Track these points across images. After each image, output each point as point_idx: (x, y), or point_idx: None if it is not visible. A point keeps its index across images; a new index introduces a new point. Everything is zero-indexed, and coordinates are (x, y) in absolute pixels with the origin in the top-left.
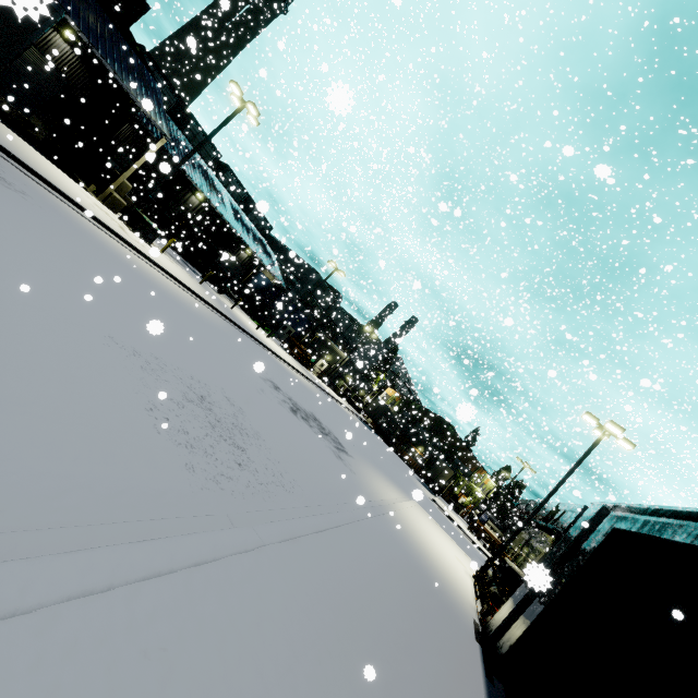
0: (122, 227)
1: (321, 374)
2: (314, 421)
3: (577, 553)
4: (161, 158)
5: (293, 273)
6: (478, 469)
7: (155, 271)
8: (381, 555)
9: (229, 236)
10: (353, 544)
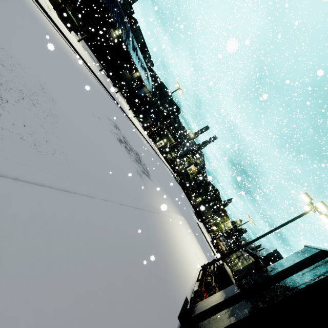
0: (50, 9)
1: (159, 148)
2: (135, 154)
3: (284, 281)
4: (99, 2)
5: (158, 91)
6: (225, 216)
7: (61, 37)
8: (114, 231)
9: (129, 61)
10: (78, 211)
